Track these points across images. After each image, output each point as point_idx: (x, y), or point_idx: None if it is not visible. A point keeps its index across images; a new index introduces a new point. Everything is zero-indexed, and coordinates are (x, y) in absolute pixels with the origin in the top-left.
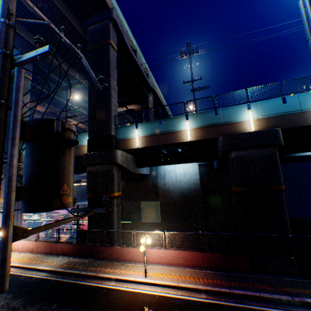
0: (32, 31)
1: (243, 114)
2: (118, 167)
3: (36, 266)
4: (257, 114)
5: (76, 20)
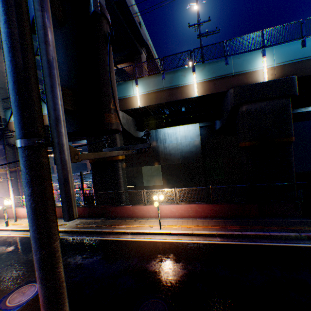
0: None
1: (256, 62)
2: None
3: None
4: (272, 62)
5: None
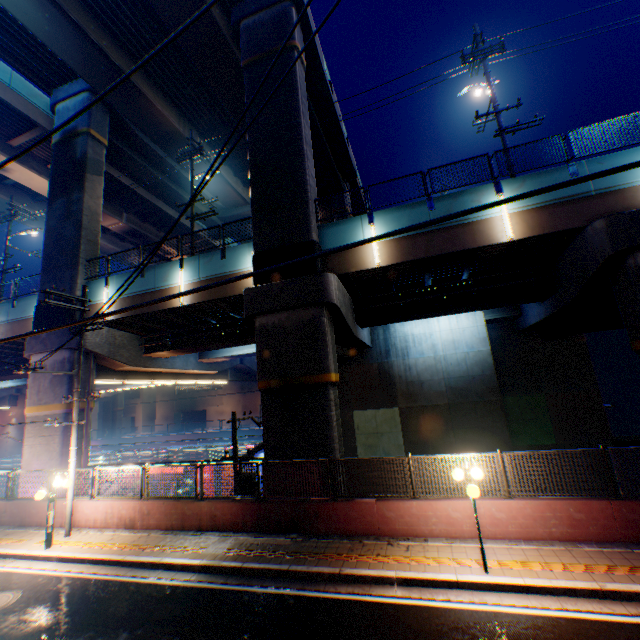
0: (116, 38)
1: None
2: (329, 315)
3: (160, 558)
4: None
5: (216, 6)
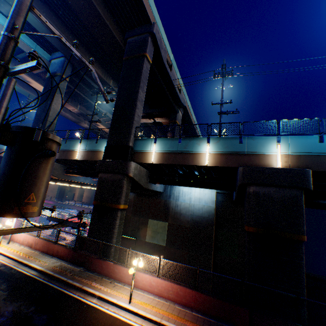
0: (77, 37)
1: (270, 147)
2: (129, 179)
3: (29, 262)
4: (287, 150)
5: (118, 31)
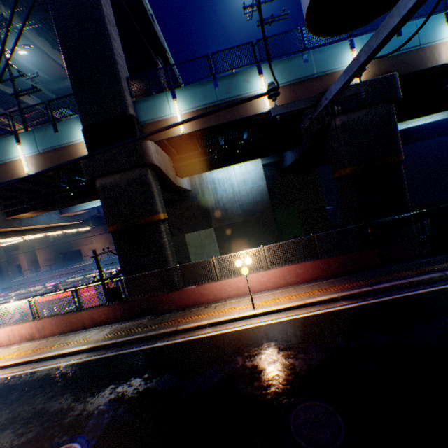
0: None
1: (344, 58)
2: (154, 173)
3: (58, 352)
4: None
5: None
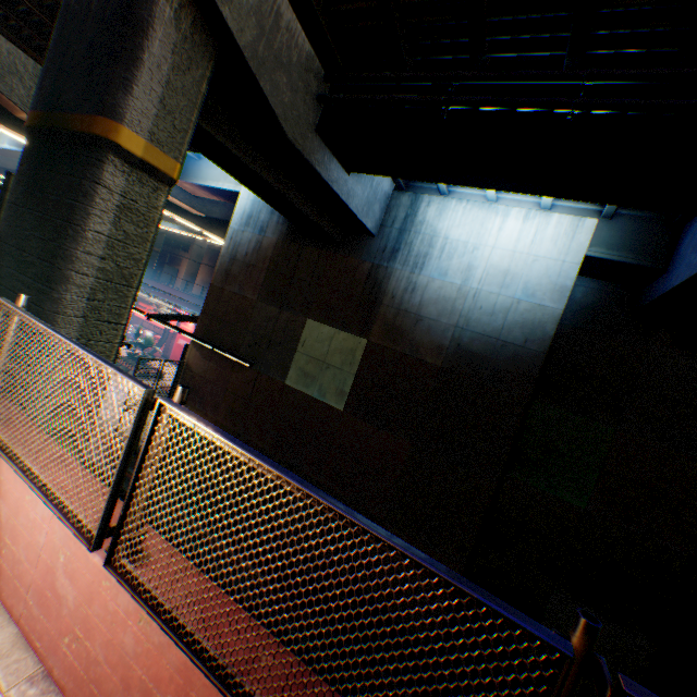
0: None
1: None
2: (198, 18)
3: None
4: None
5: None
